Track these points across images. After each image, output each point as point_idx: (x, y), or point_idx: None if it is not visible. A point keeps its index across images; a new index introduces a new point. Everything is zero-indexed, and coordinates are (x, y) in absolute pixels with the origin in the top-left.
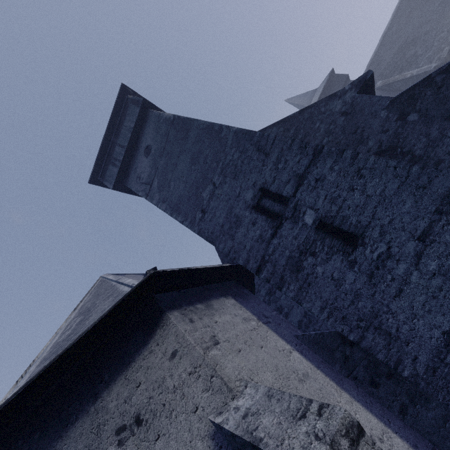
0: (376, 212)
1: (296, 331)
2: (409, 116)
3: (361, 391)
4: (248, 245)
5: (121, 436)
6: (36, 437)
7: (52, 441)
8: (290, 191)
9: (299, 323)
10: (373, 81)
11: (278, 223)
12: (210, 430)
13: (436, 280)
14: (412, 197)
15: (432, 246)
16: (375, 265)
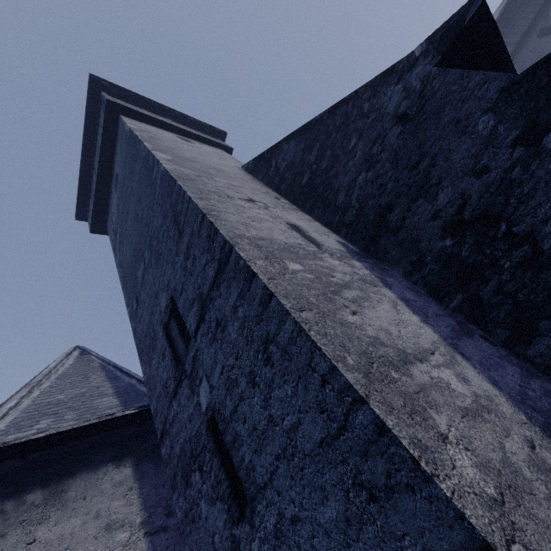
0: (277, 472)
1: None
2: None
3: None
4: (158, 388)
5: None
6: None
7: None
8: (192, 324)
9: None
10: (490, 24)
11: (179, 375)
12: None
13: None
14: (341, 499)
15: None
16: None
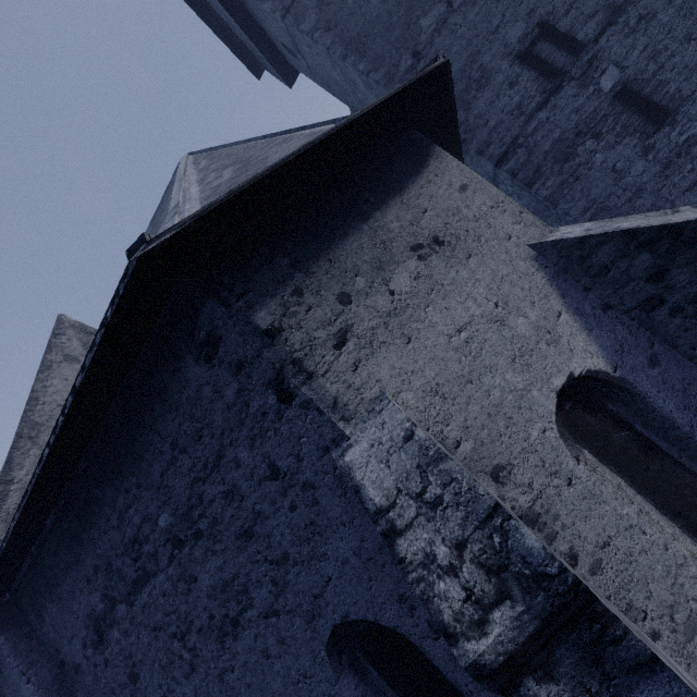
0: None
1: None
2: None
3: None
4: (493, 120)
5: (420, 253)
6: (291, 247)
7: (319, 252)
8: (590, 33)
9: None
10: None
11: (556, 85)
12: (531, 255)
13: None
14: None
15: None
16: (678, 152)
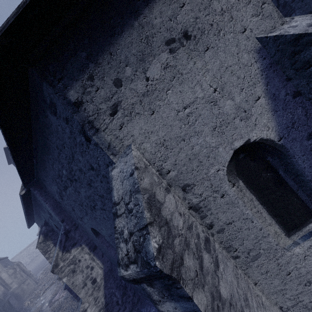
0: None
1: None
2: None
3: None
4: None
5: (171, 47)
6: (86, 43)
7: (104, 47)
8: None
9: None
10: None
11: None
12: (256, 47)
13: None
14: None
15: None
16: None
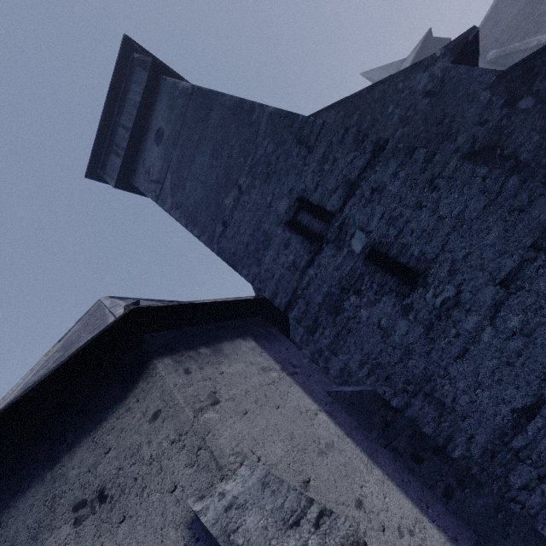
0: (448, 242)
1: (330, 385)
2: (521, 101)
3: (399, 466)
4: (277, 274)
5: (79, 514)
6: None
7: None
8: (336, 204)
9: (341, 370)
10: (477, 44)
11: (317, 247)
12: (188, 517)
13: (516, 341)
14: (501, 224)
15: (517, 295)
16: (437, 314)
